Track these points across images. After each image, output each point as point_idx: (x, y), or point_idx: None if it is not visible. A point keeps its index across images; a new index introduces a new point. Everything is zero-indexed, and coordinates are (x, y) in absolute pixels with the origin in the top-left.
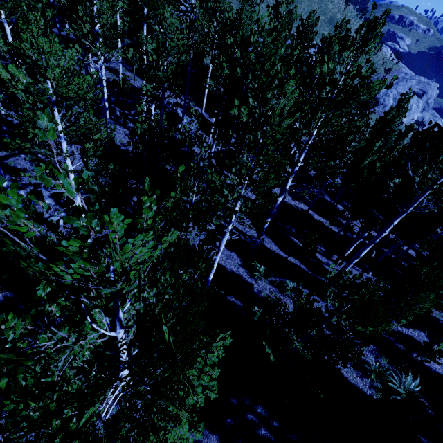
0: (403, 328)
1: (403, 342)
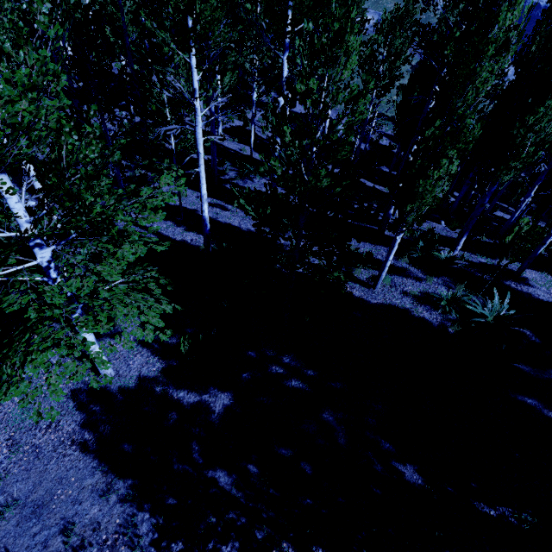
0: (487, 260)
1: (487, 271)
